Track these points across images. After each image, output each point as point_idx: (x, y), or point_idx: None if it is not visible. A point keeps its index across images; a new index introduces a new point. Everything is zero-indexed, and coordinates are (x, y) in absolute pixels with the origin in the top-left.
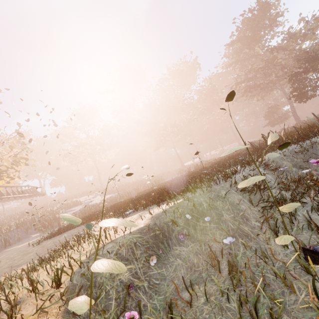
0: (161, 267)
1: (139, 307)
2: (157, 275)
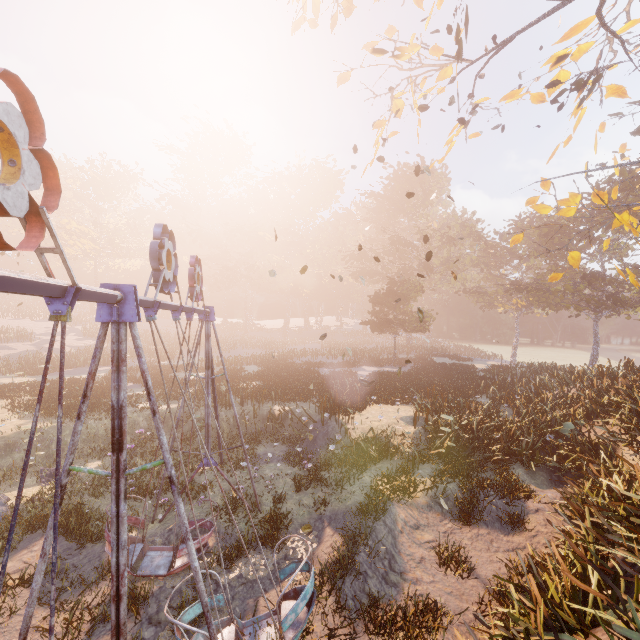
0: None
1: None
2: None
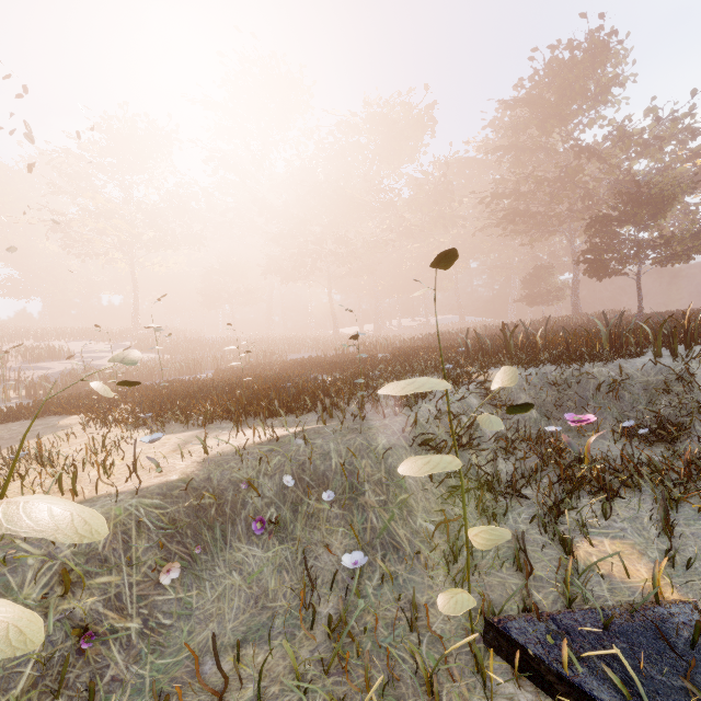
0: (188, 587)
1: (90, 693)
2: (172, 604)
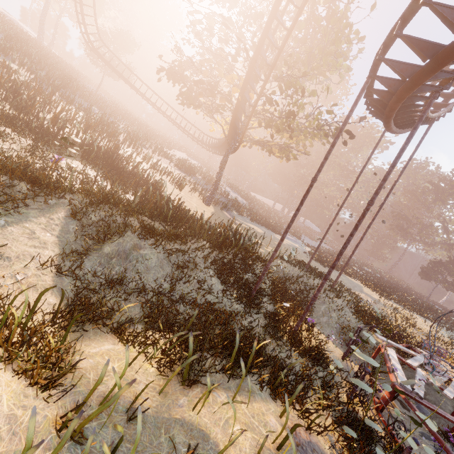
0: None
1: None
2: None
